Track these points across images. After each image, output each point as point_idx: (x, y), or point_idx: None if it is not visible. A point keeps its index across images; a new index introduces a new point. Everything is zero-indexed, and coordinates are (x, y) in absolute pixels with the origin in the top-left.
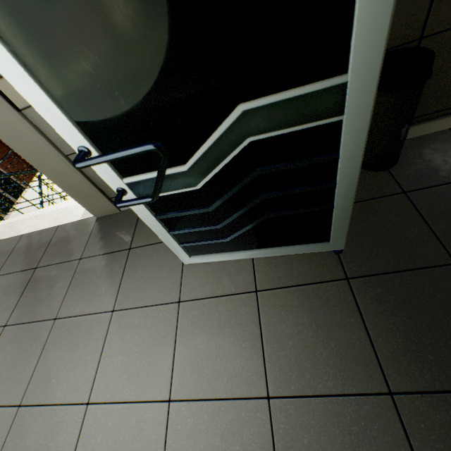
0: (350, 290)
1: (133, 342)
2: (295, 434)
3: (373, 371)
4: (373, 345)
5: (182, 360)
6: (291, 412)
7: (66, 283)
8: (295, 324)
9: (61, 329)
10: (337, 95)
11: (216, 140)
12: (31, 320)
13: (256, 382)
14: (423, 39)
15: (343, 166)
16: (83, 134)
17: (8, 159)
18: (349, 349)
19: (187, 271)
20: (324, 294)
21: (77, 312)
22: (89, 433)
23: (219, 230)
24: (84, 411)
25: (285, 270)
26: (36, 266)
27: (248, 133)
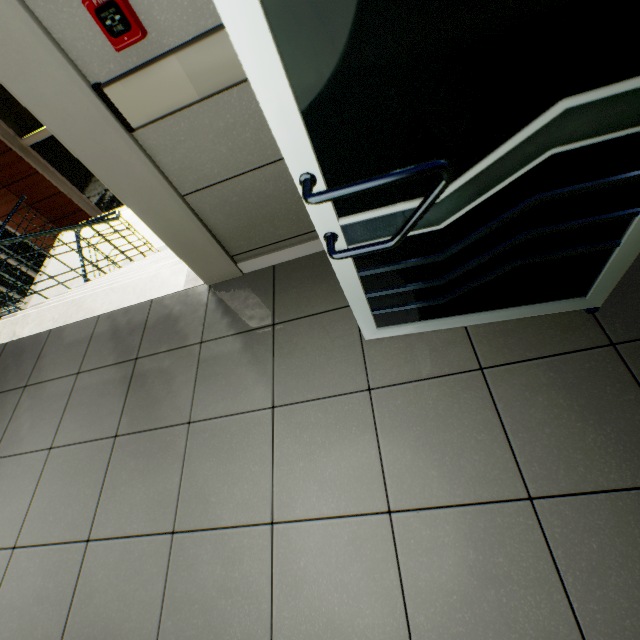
0: (620, 359)
1: (315, 445)
2: (578, 538)
3: None
4: None
5: (393, 462)
6: (566, 513)
7: (190, 376)
8: (548, 407)
9: (202, 435)
10: None
11: (503, 155)
12: (153, 427)
13: (509, 482)
14: None
15: None
16: (315, 156)
17: (18, 212)
18: (634, 433)
19: (371, 349)
20: (582, 366)
21: (219, 412)
22: (285, 558)
23: (436, 288)
24: (270, 533)
25: (518, 339)
26: (136, 357)
27: (554, 142)
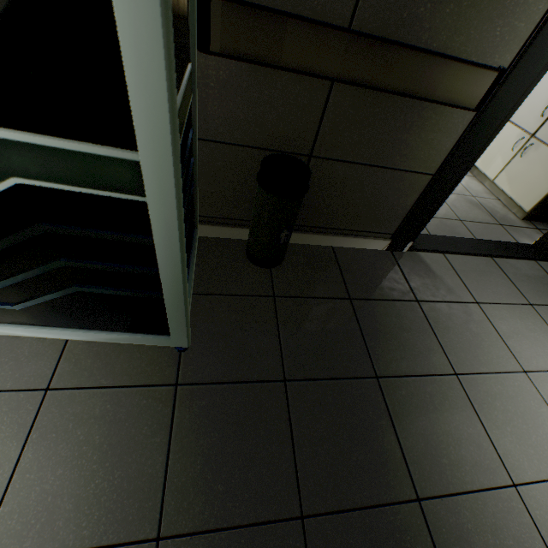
0: (173, 400)
1: None
2: None
3: (152, 509)
4: (167, 473)
5: None
6: None
7: None
8: (81, 443)
9: None
10: (133, 172)
11: None
12: None
13: None
14: (313, 158)
15: (161, 255)
16: None
17: None
18: (136, 480)
19: None
20: (141, 402)
21: None
22: None
23: (1, 291)
24: None
25: (106, 364)
26: None
27: (12, 170)
